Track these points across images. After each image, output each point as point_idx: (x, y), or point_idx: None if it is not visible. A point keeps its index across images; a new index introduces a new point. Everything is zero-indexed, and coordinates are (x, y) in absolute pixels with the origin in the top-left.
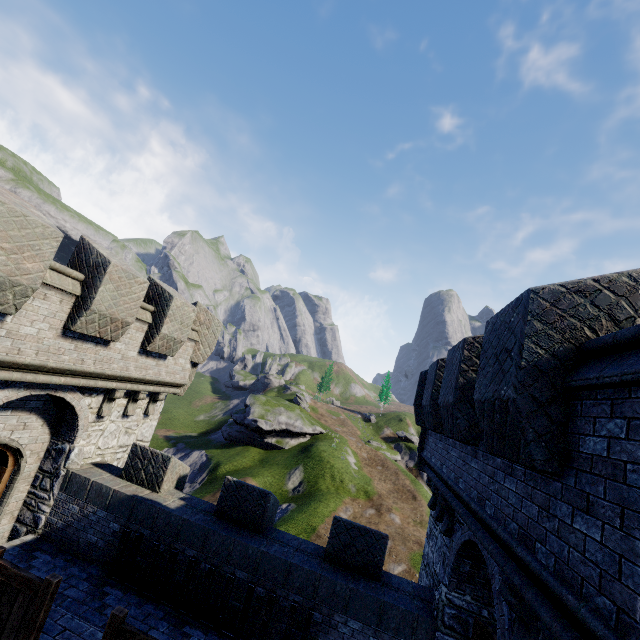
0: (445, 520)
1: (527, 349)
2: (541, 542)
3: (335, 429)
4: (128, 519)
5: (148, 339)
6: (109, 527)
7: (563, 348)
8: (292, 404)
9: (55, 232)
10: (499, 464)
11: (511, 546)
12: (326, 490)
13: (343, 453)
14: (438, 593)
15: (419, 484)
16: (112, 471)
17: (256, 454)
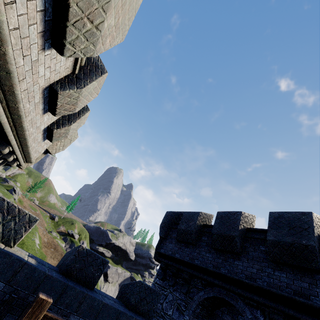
0: (184, 286)
1: (315, 230)
2: (314, 296)
3: None
4: None
5: (58, 124)
6: None
7: (318, 233)
8: (9, 193)
9: (125, 36)
10: (267, 265)
11: (294, 298)
12: None
13: (34, 236)
14: None
15: None
16: None
17: None
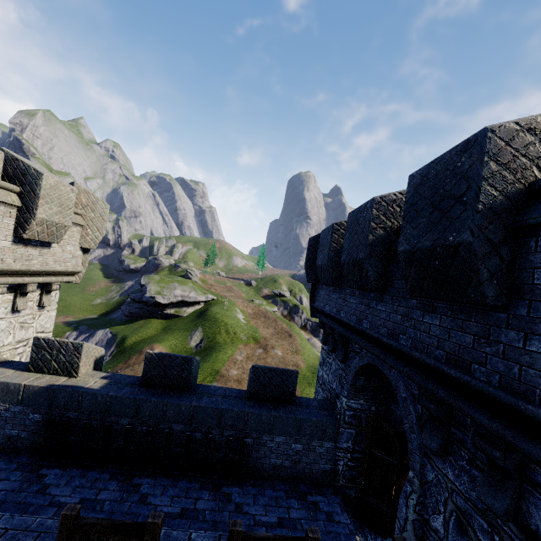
0: (341, 351)
1: (484, 192)
2: (479, 364)
3: (224, 295)
4: (49, 408)
5: (21, 225)
6: (29, 419)
7: (515, 189)
8: (184, 279)
9: None
10: (415, 304)
11: (441, 369)
12: (223, 342)
13: (233, 312)
14: (340, 403)
15: (293, 326)
16: (16, 367)
17: (158, 324)
